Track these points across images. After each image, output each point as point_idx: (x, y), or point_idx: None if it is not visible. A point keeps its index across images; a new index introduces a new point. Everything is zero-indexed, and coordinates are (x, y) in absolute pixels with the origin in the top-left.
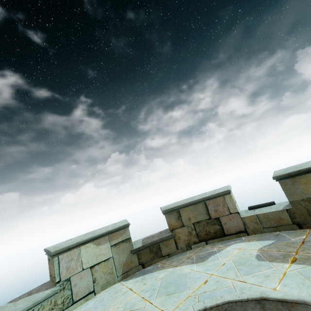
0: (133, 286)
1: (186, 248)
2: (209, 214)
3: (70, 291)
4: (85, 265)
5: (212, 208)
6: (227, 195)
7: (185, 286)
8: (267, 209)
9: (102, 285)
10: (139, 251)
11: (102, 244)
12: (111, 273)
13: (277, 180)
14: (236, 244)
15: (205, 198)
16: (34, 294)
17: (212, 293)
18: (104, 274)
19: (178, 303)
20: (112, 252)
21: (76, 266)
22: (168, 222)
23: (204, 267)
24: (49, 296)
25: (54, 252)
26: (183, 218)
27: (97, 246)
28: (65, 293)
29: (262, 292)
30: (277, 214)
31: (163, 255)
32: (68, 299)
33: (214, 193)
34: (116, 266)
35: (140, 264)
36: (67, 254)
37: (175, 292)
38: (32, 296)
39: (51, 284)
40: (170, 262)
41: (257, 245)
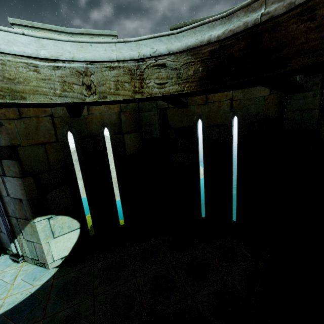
0: None
1: None
2: None
3: None
4: None
5: None
6: None
7: None
8: None
9: None
10: None
11: None
12: None
13: None
14: None
15: None
16: None
17: None
18: None
19: None
20: None
21: None
22: None
23: None
24: None
25: (172, 26)
26: None
27: None
28: None
29: None
30: None
31: None
32: None
33: None
34: None
35: None
36: None
37: None
38: None
39: None
40: None
41: None
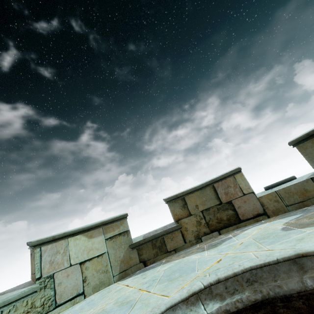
0: (130, 283)
1: (195, 241)
2: (219, 198)
3: (52, 291)
4: (73, 260)
5: (222, 191)
6: (237, 174)
7: (193, 270)
8: (287, 184)
9: (94, 287)
10: (139, 246)
11: (95, 236)
12: (105, 271)
13: (294, 145)
14: (255, 227)
15: (213, 180)
16: (7, 293)
17: (228, 268)
18: (96, 272)
19: (183, 285)
20: (107, 246)
21: (62, 261)
22: (172, 211)
23: (217, 251)
24: (24, 295)
25: (36, 242)
26: (189, 206)
27: (89, 238)
28: (47, 293)
29: (296, 249)
30: (301, 186)
31: (168, 250)
32: (50, 300)
33: (222, 174)
34: (112, 263)
35: (141, 261)
36: (51, 246)
37: (180, 276)
38: (4, 295)
39: (30, 283)
40: (177, 256)
41: (282, 221)
